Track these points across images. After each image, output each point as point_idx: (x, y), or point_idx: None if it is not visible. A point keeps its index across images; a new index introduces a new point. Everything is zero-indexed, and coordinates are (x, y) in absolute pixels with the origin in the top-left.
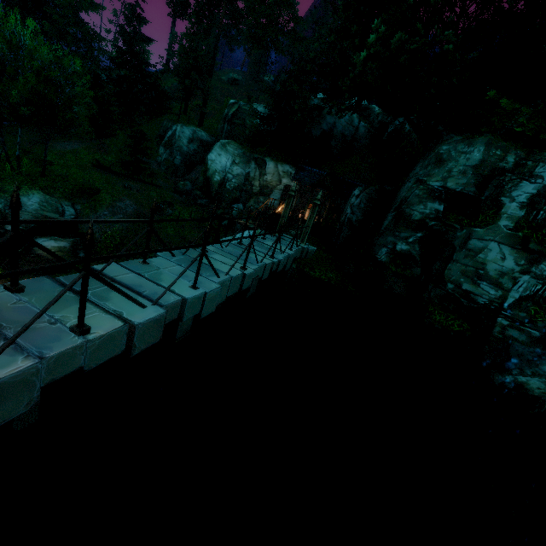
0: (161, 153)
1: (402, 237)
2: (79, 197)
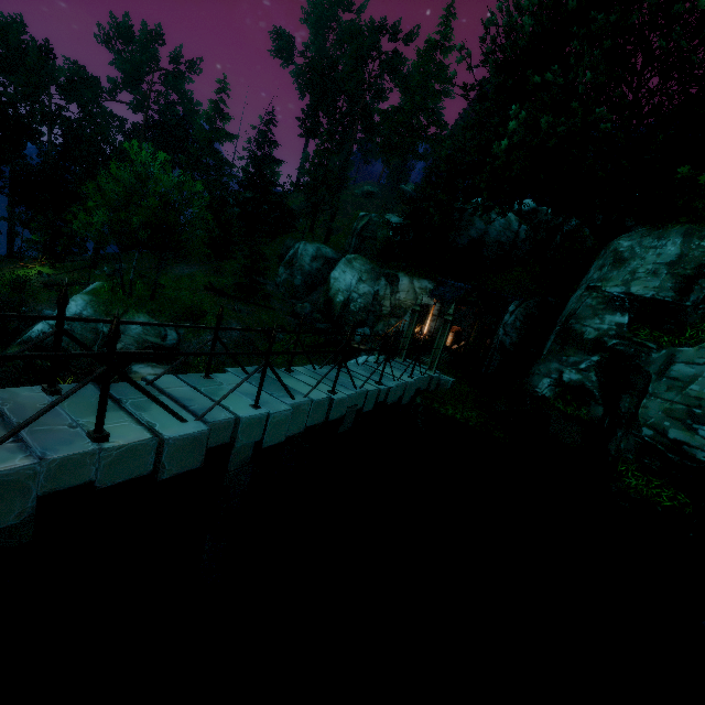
0: (281, 273)
1: (570, 362)
2: (184, 320)
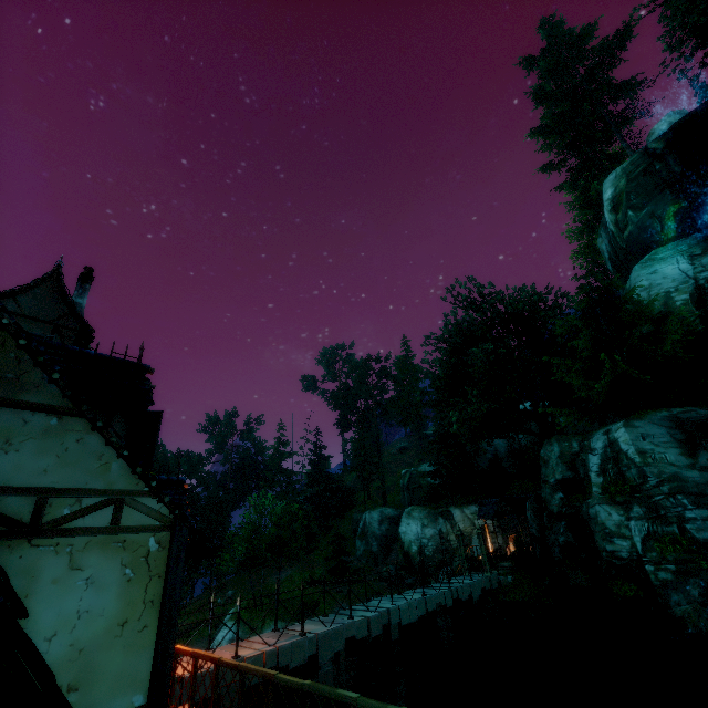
0: (358, 546)
1: (556, 531)
2: (305, 615)
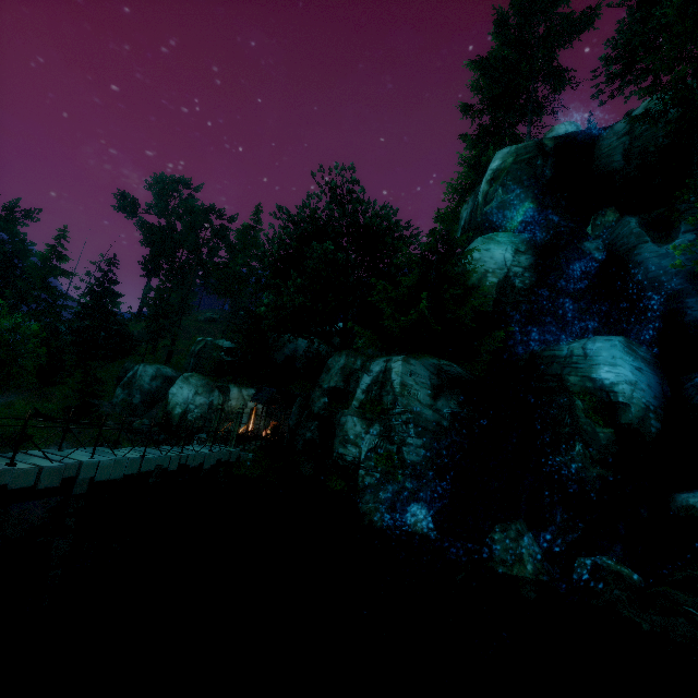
0: (118, 394)
1: (308, 428)
2: (5, 446)
